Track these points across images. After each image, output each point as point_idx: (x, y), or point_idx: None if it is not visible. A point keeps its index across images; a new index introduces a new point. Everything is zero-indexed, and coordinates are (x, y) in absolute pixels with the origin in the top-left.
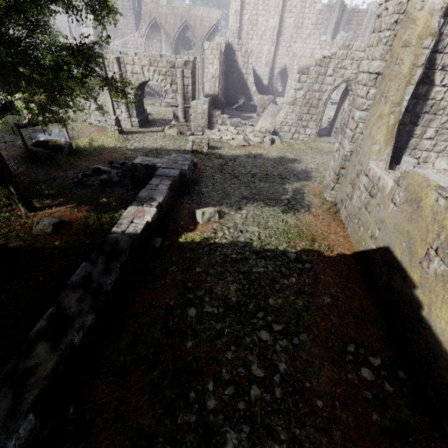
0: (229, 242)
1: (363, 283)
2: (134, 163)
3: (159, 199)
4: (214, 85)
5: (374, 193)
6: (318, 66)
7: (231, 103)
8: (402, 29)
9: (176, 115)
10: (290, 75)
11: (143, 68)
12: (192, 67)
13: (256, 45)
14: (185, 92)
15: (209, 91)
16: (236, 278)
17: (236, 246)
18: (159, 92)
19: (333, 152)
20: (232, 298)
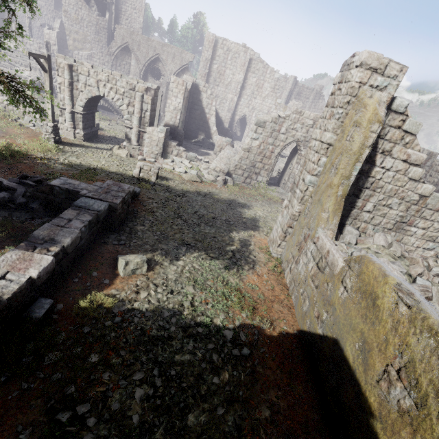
0: (152, 309)
1: (307, 379)
2: (50, 184)
3: (63, 241)
4: (175, 117)
5: (322, 266)
6: (273, 123)
7: (191, 136)
8: (353, 110)
9: (128, 136)
10: (249, 124)
11: (99, 83)
12: (154, 95)
13: (221, 92)
14: (142, 117)
15: (170, 121)
16: (147, 375)
17: (161, 316)
18: (118, 109)
19: (280, 202)
20: (134, 416)
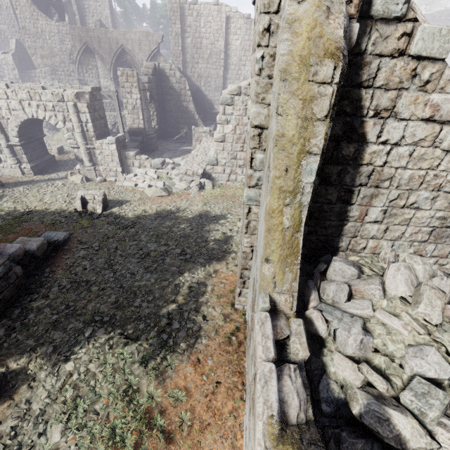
0: None
1: None
2: None
3: None
4: (137, 117)
5: None
6: (244, 95)
7: (173, 133)
8: (280, 44)
9: (79, 157)
10: None
11: (22, 103)
12: (91, 99)
13: (203, 69)
14: (85, 130)
15: (133, 124)
16: None
17: None
18: None
19: None
20: None
